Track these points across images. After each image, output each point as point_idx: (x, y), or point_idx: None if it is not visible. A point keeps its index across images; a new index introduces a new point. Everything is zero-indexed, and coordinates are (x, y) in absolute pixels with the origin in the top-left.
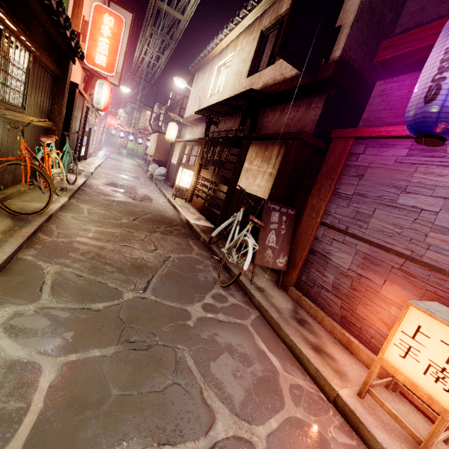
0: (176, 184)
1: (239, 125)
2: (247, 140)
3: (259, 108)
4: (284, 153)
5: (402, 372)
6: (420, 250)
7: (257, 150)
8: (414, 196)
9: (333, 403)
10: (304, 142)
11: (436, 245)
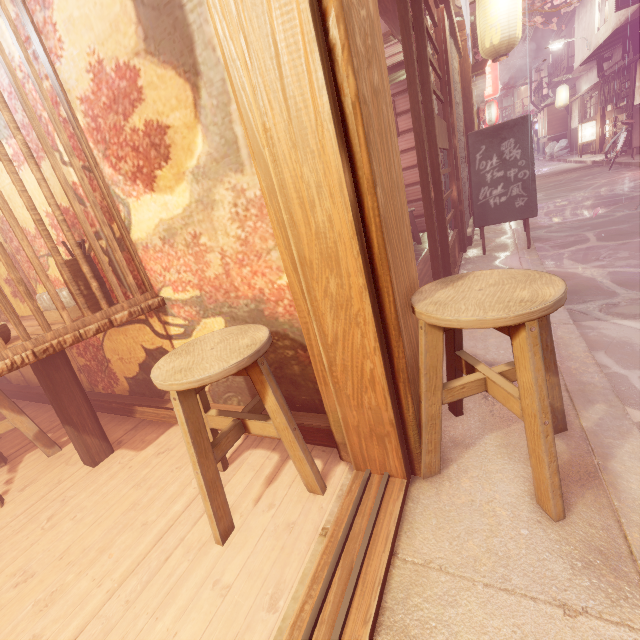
0: (578, 144)
1: (622, 56)
2: (633, 63)
3: (636, 30)
4: None
5: None
6: None
7: None
8: None
9: None
10: None
11: None
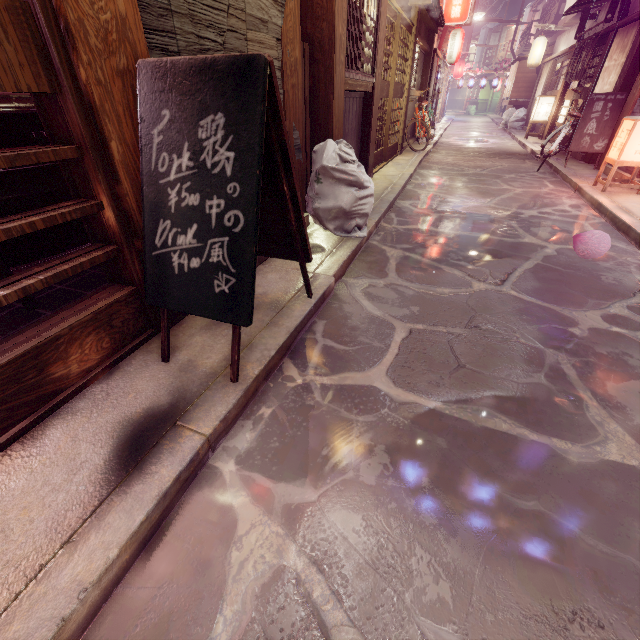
0: (530, 121)
1: (606, 16)
2: (612, 31)
3: None
4: (635, 36)
5: (609, 158)
6: None
7: (619, 40)
8: None
9: (575, 192)
10: None
11: None
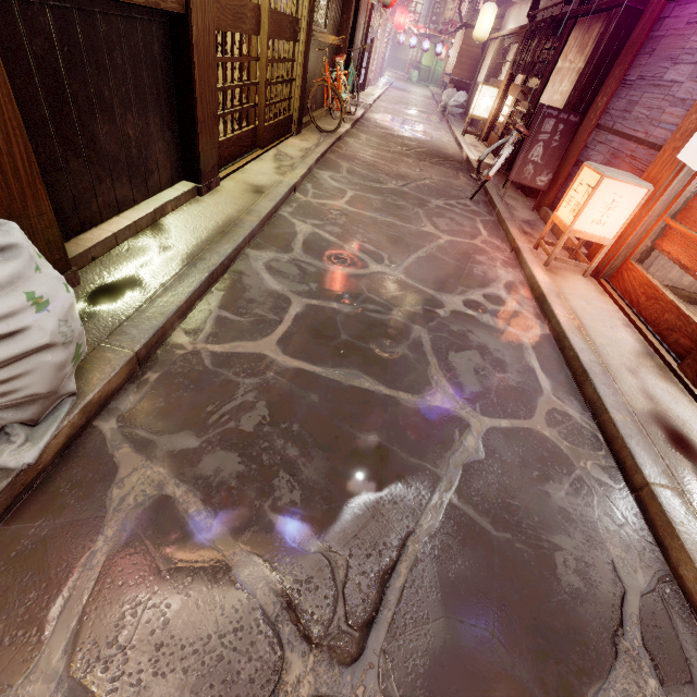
0: (469, 114)
1: None
2: (572, 19)
3: None
4: (600, 34)
5: (559, 217)
6: (652, 130)
7: (578, 35)
8: (677, 68)
9: (512, 252)
10: (628, 9)
11: (664, 121)
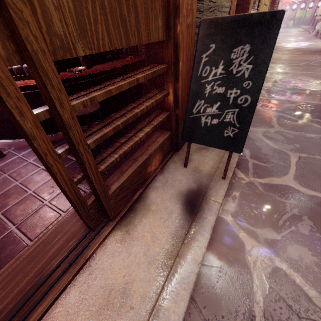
0: None
1: None
2: None
3: None
4: None
5: None
6: None
7: None
8: None
9: None
10: None
11: None
